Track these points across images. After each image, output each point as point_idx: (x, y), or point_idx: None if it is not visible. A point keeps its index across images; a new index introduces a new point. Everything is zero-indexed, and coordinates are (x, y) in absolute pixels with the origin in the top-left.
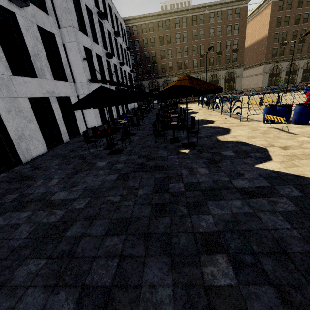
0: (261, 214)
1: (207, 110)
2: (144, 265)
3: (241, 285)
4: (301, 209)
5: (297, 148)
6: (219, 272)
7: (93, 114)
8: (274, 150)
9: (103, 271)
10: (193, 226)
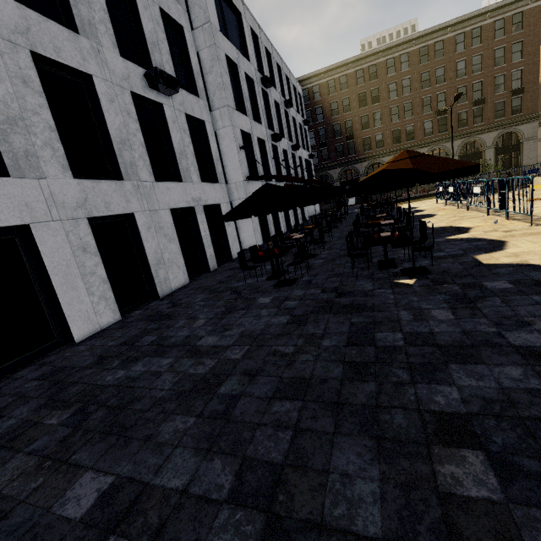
0: None
1: (454, 210)
2: (332, 445)
3: (512, 503)
4: None
5: None
6: (467, 477)
7: (250, 227)
8: None
9: (271, 444)
10: (420, 401)
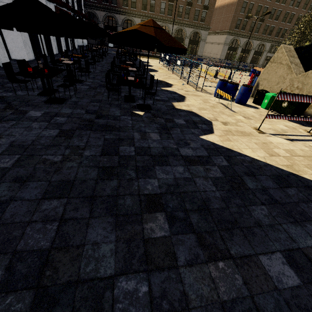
0: (197, 179)
1: (167, 71)
2: (87, 226)
3: (173, 235)
4: (225, 176)
5: (234, 125)
6: (157, 227)
7: (19, 39)
8: (217, 124)
9: (40, 236)
10: (140, 189)
